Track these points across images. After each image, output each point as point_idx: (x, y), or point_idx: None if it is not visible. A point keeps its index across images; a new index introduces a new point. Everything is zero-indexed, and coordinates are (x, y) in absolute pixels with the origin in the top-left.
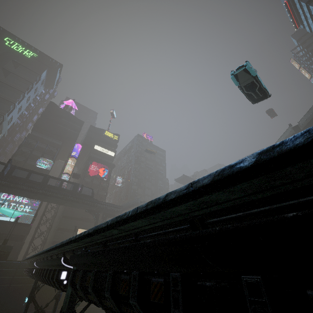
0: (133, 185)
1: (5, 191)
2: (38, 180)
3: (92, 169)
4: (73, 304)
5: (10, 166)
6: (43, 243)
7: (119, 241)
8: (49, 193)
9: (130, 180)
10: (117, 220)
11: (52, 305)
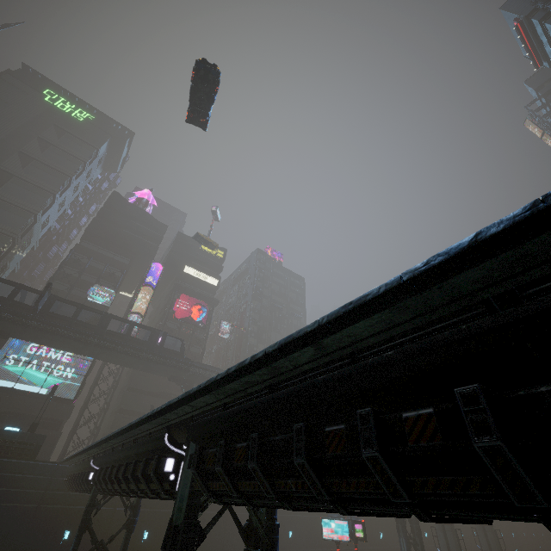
0: (250, 337)
1: (36, 340)
2: (89, 323)
3: (180, 308)
4: (195, 511)
5: (48, 295)
6: (94, 436)
7: (311, 373)
8: (109, 345)
9: (245, 328)
10: (346, 309)
11: (109, 548)
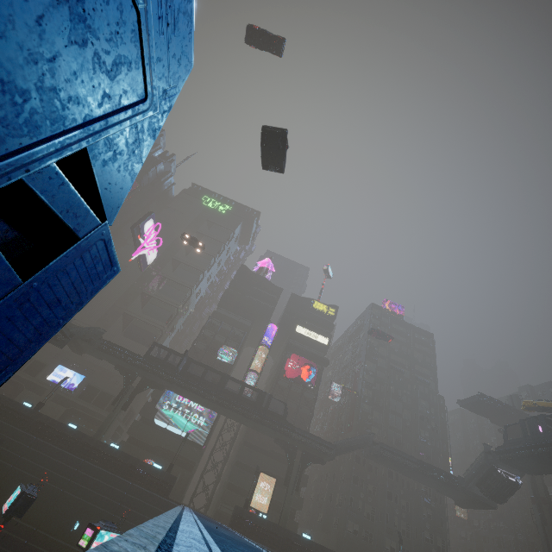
0: (363, 403)
1: (179, 393)
2: (219, 378)
3: (291, 367)
4: None
5: (186, 359)
6: (216, 483)
7: None
8: (225, 403)
9: (357, 391)
10: None
11: None
